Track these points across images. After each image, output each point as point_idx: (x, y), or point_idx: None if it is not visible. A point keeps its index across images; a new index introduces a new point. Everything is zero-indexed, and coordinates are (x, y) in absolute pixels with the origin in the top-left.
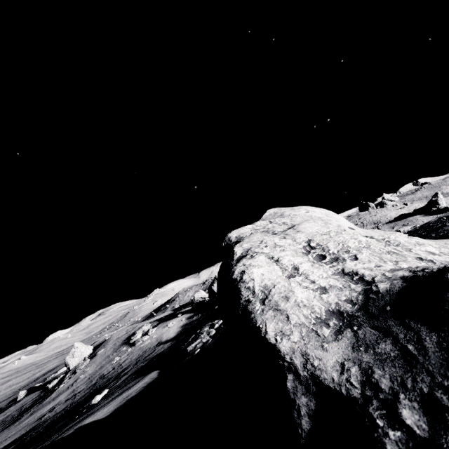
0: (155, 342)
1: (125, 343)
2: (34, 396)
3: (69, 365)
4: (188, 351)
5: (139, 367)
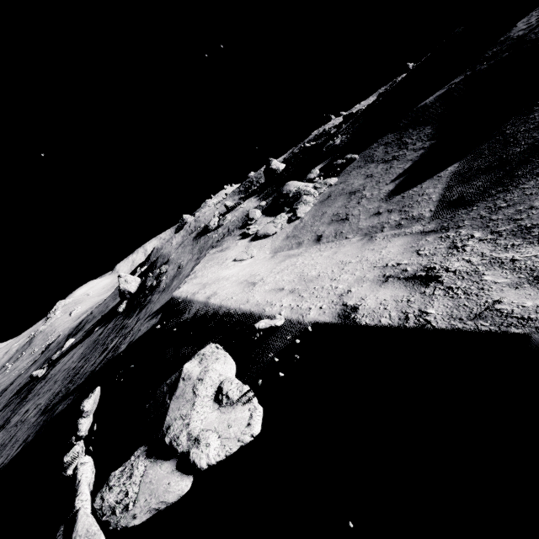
0: (244, 213)
1: (201, 236)
2: (95, 334)
3: (129, 290)
4: (337, 144)
5: (270, 203)
